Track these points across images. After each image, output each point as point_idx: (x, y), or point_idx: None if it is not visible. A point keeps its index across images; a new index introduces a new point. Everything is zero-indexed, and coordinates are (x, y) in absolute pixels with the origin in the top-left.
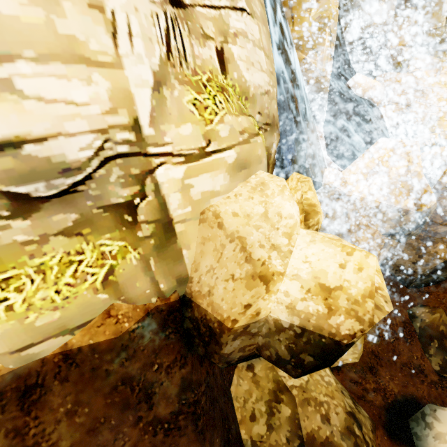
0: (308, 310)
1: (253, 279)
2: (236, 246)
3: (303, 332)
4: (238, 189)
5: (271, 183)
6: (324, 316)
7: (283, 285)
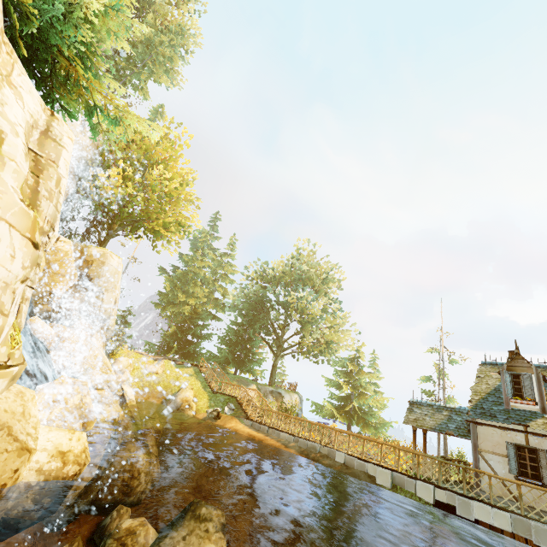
0: (51, 468)
1: (22, 450)
2: (4, 433)
3: (46, 484)
4: (6, 394)
5: (27, 392)
6: (61, 468)
7: (36, 456)
